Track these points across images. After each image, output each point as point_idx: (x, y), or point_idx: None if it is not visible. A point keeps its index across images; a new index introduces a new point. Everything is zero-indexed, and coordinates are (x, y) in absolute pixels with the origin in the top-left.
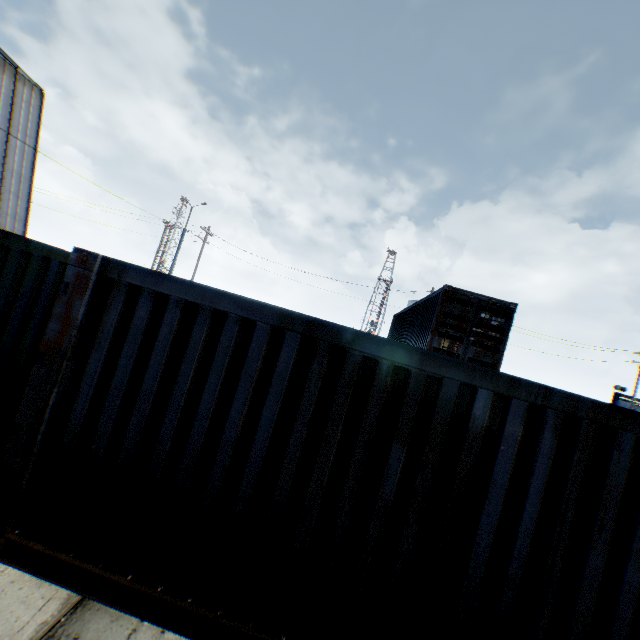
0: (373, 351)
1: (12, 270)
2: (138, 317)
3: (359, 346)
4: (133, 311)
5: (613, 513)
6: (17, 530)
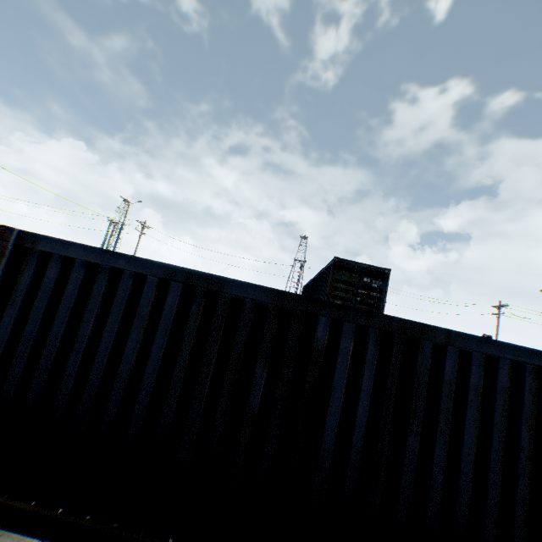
0: (239, 293)
1: None
2: (48, 277)
3: (228, 289)
4: (44, 273)
5: (422, 403)
6: None
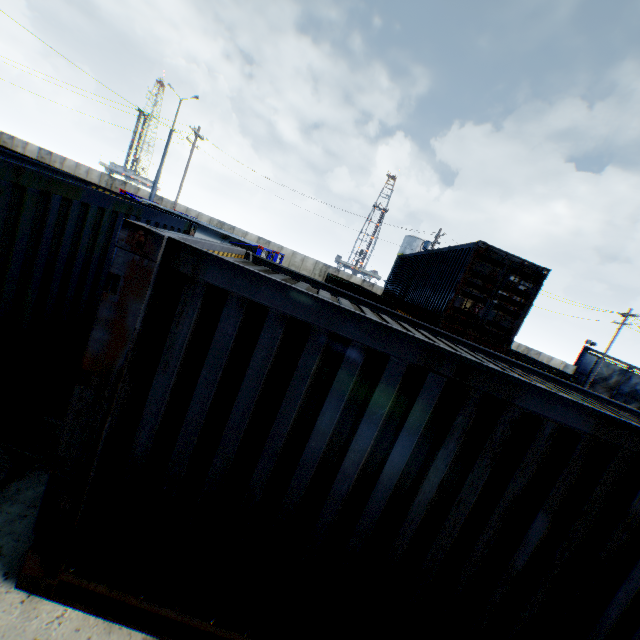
0: (539, 409)
1: (1, 212)
2: (221, 333)
3: (522, 401)
4: (214, 324)
5: None
6: (70, 567)
